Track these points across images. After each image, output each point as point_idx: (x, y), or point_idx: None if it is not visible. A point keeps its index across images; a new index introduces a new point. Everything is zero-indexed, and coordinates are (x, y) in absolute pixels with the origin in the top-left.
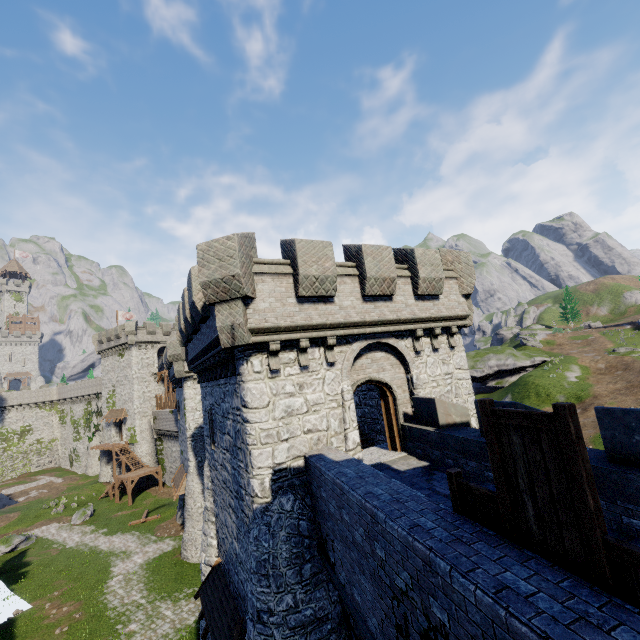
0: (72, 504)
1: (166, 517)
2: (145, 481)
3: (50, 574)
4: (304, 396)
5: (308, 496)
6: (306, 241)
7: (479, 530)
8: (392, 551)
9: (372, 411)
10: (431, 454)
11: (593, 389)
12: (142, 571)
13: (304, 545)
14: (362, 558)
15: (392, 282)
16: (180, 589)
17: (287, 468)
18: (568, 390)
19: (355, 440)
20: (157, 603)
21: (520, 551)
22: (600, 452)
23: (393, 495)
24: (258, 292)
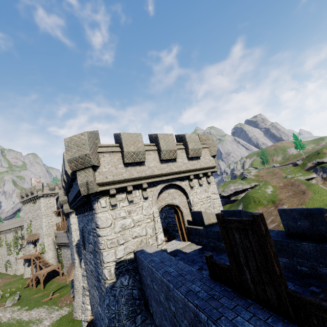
0: (6, 294)
1: (64, 294)
2: (51, 274)
3: None
4: (132, 217)
5: (137, 274)
6: (127, 133)
7: (223, 289)
8: (178, 307)
9: (172, 220)
10: (202, 241)
11: (279, 196)
12: None
13: (136, 304)
14: (165, 311)
15: (175, 152)
16: None
17: (124, 260)
18: (268, 198)
19: (162, 239)
20: None
21: (245, 300)
22: (283, 232)
23: (178, 271)
24: (101, 162)
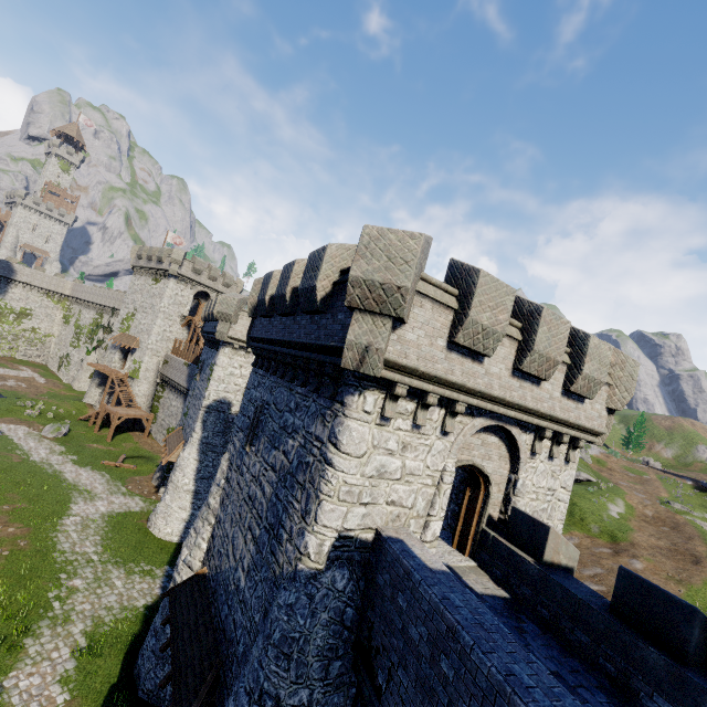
0: (48, 413)
1: (142, 471)
2: (131, 422)
3: (5, 482)
4: (403, 460)
5: (363, 578)
6: (492, 277)
7: None
8: None
9: None
10: (516, 586)
11: (633, 535)
12: (102, 522)
13: (342, 637)
14: None
15: (554, 366)
16: (137, 561)
17: (353, 537)
18: (606, 524)
19: (436, 532)
20: (109, 566)
21: None
22: None
23: (551, 699)
24: (411, 317)
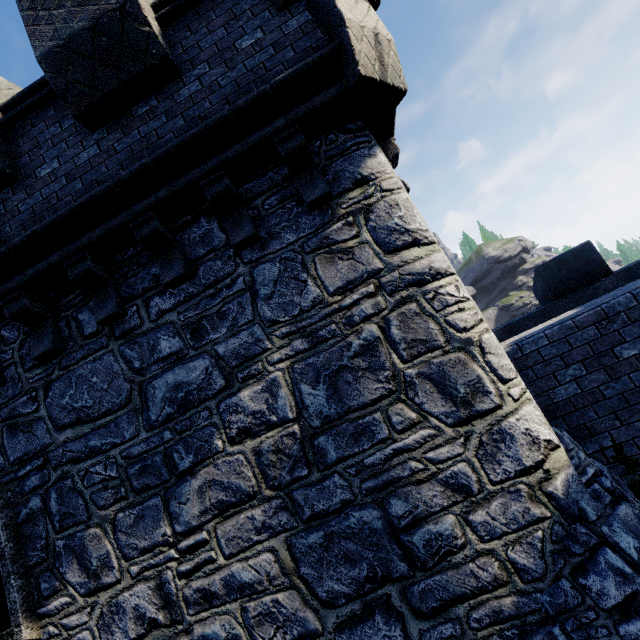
0: None
1: None
2: None
3: None
4: None
5: None
6: None
7: None
8: None
9: None
10: None
11: None
12: None
13: None
14: None
15: None
16: None
17: None
18: None
19: None
20: None
21: None
22: None
23: None
24: None
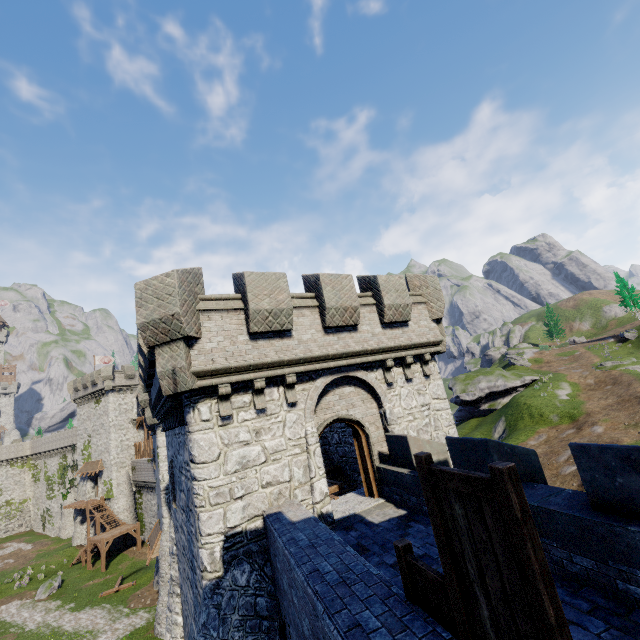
0: (38, 575)
1: (142, 583)
2: (122, 541)
3: None
4: (262, 443)
5: (268, 564)
6: (257, 273)
7: (431, 631)
8: None
9: (352, 449)
10: (408, 500)
11: (585, 406)
12: None
13: (262, 629)
14: None
15: (355, 311)
16: None
17: (242, 532)
18: (560, 409)
19: (322, 490)
20: None
21: None
22: (584, 495)
23: (341, 573)
24: (204, 331)
